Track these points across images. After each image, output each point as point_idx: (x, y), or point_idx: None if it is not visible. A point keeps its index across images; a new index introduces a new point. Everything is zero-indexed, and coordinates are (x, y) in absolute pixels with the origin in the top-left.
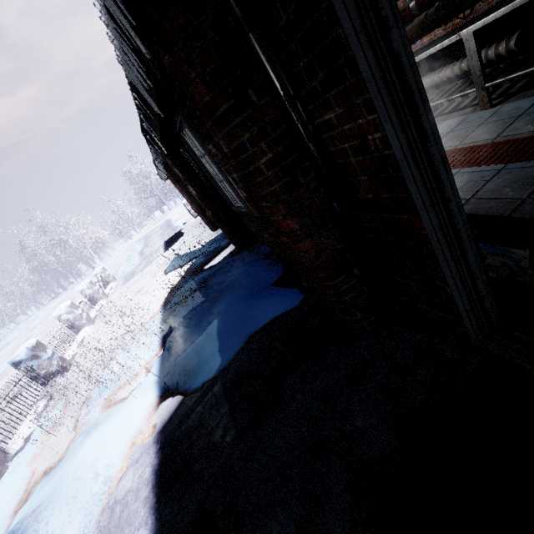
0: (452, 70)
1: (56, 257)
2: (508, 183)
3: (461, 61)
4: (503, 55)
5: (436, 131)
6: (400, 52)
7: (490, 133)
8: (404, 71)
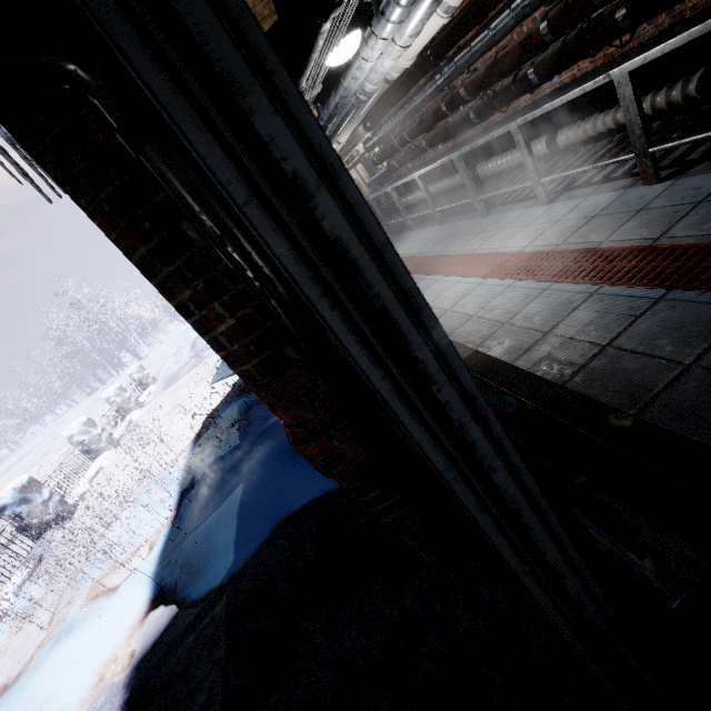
0: (603, 122)
1: (92, 342)
2: (667, 329)
3: (617, 109)
4: (679, 104)
5: (455, 355)
6: (342, 236)
7: (651, 227)
8: (357, 268)
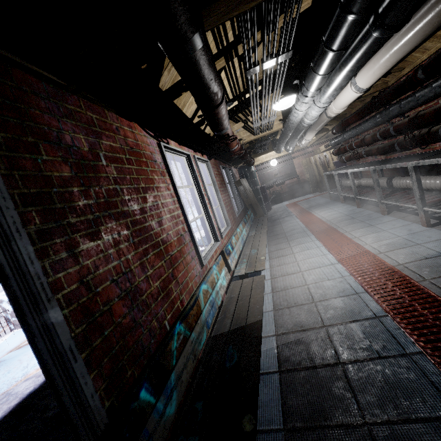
0: None
1: None
2: (385, 382)
3: None
4: None
5: (54, 329)
6: (3, 264)
7: None
8: (8, 277)
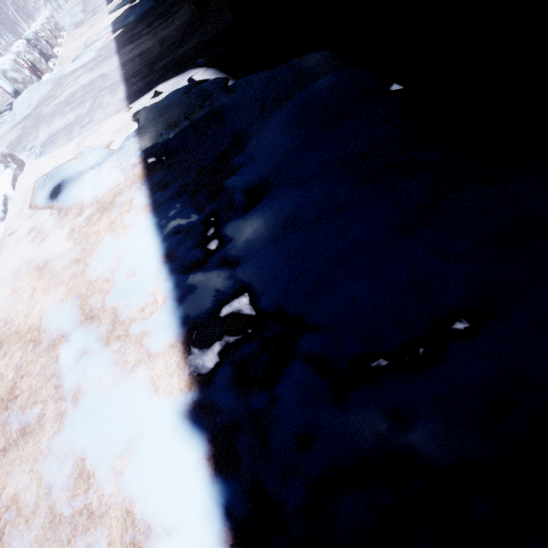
0: None
1: None
2: None
3: None
4: None
5: None
6: None
7: None
8: None
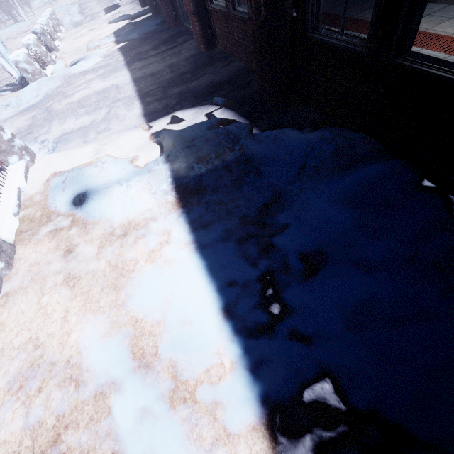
0: None
1: None
2: None
3: None
4: None
5: None
6: None
7: None
8: None
